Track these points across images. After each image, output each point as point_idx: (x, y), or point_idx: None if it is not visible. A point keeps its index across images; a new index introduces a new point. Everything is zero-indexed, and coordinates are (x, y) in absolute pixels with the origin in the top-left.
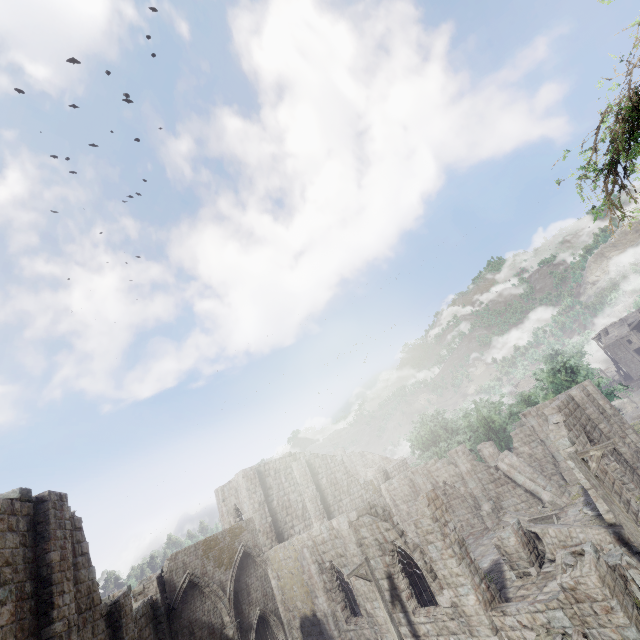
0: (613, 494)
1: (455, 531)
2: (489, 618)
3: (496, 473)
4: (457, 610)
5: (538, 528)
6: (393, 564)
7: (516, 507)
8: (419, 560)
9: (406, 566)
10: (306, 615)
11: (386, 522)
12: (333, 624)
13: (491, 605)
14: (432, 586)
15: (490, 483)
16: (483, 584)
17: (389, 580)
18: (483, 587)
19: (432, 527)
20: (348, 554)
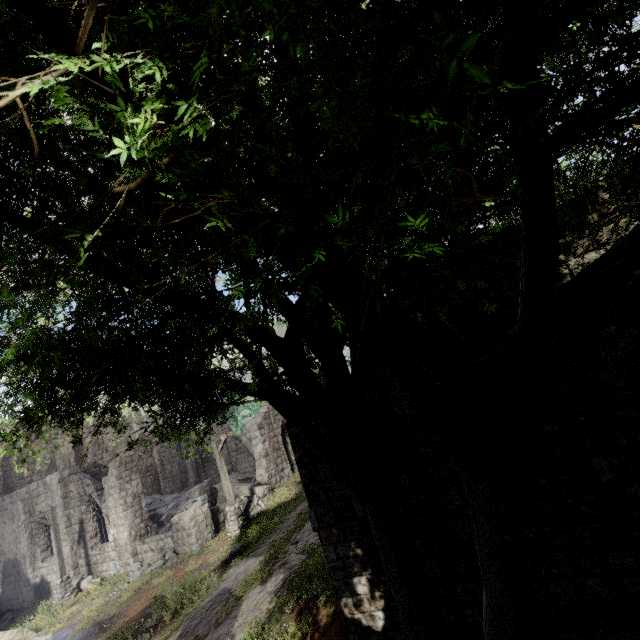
0: (271, 464)
1: (137, 487)
2: (134, 546)
3: (240, 444)
4: (116, 543)
5: (219, 485)
6: (87, 512)
7: (246, 470)
8: (105, 508)
9: (97, 513)
10: (10, 559)
11: (95, 479)
12: (29, 563)
13: (142, 538)
14: (108, 527)
15: (234, 451)
16: (143, 524)
17: (81, 524)
18: (141, 526)
19: (115, 483)
20: (53, 505)
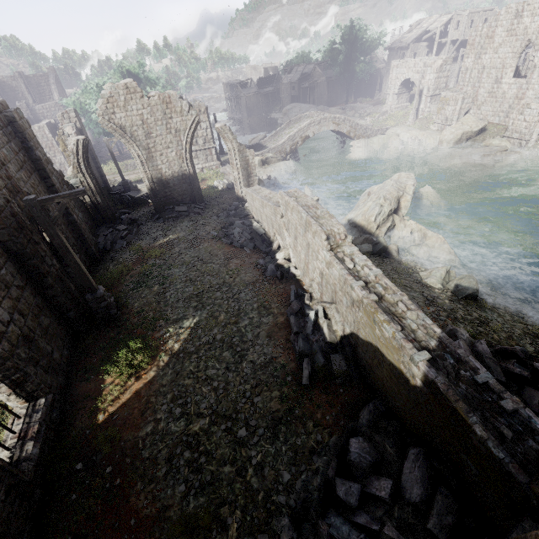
0: None
1: None
2: None
3: None
4: None
5: None
6: None
7: None
8: None
9: None
10: None
11: None
12: None
13: None
14: None
15: None
16: None
17: None
18: None
19: None
20: None
